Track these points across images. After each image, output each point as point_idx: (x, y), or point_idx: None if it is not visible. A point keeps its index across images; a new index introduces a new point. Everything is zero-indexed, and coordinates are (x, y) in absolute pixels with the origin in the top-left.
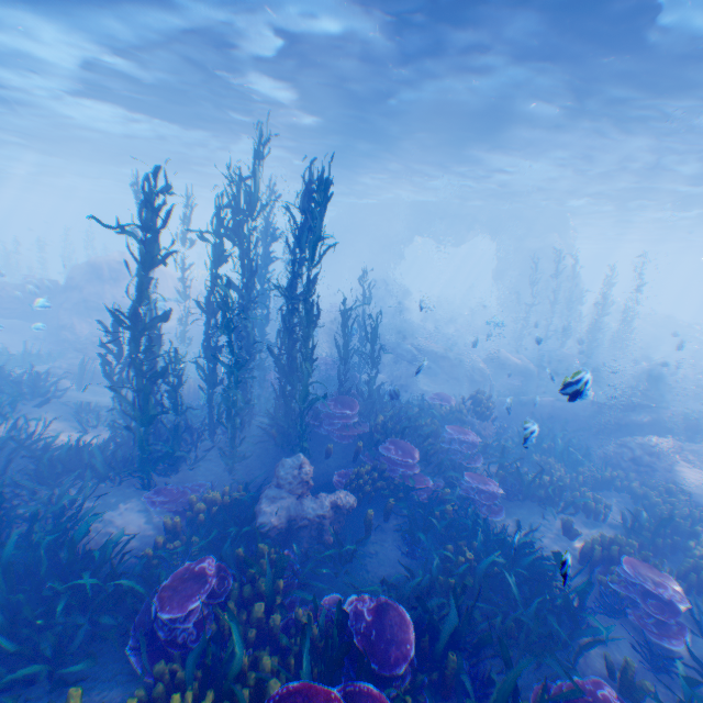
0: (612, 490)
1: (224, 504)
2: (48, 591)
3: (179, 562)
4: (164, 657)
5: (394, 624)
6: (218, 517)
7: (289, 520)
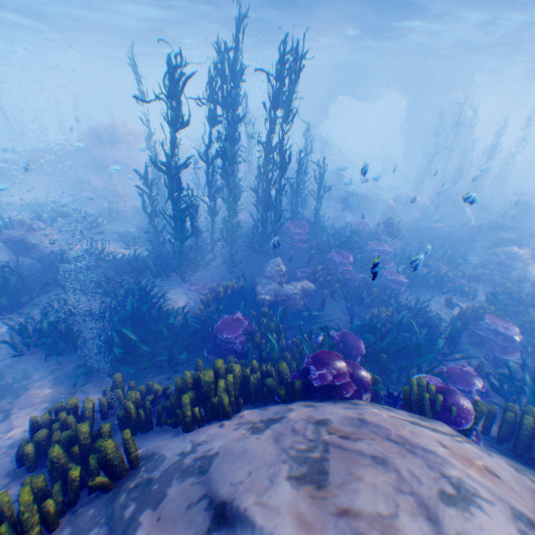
0: (480, 283)
1: (233, 289)
2: (154, 327)
3: (216, 318)
4: (224, 357)
5: (352, 340)
6: (231, 296)
7: (275, 296)
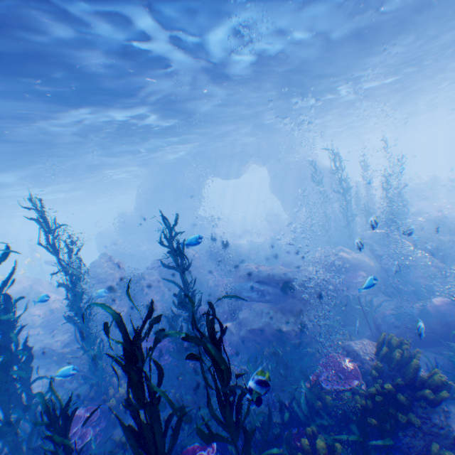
0: None
1: None
2: None
3: None
4: None
5: None
6: None
7: None
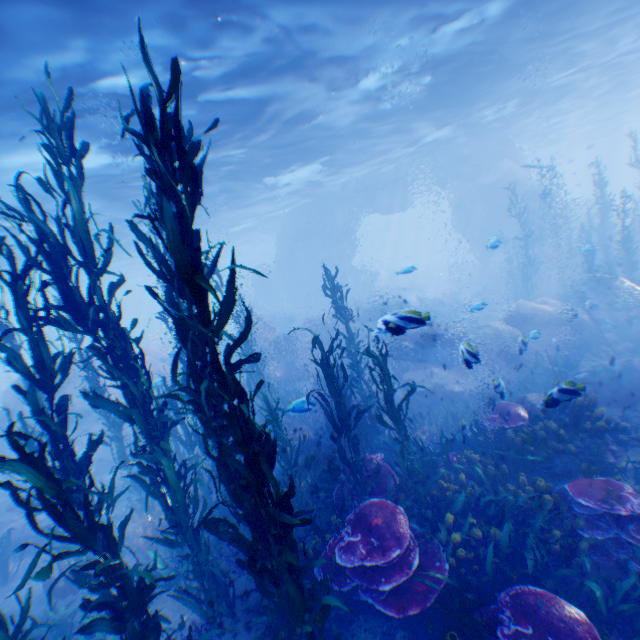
0: None
1: None
2: None
3: None
4: None
5: None
6: None
7: None
